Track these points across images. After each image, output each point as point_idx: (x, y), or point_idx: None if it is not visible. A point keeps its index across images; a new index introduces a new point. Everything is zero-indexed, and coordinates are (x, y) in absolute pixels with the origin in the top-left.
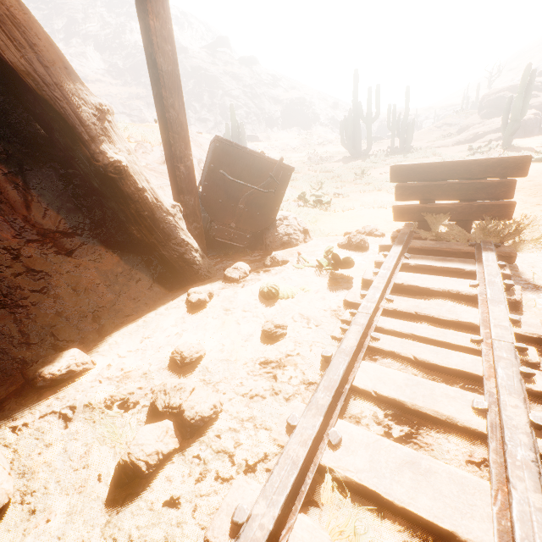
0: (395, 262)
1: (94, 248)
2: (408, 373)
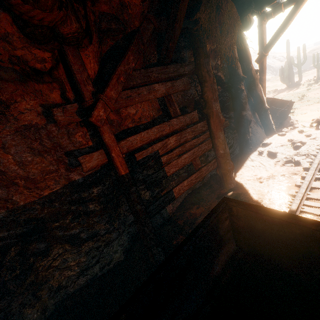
0: None
1: (258, 126)
2: None
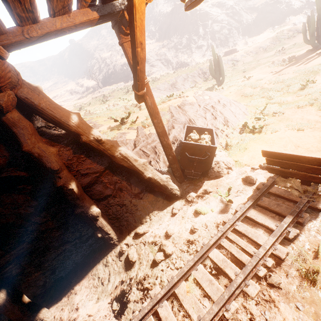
0: (253, 203)
1: (146, 194)
2: (227, 256)
